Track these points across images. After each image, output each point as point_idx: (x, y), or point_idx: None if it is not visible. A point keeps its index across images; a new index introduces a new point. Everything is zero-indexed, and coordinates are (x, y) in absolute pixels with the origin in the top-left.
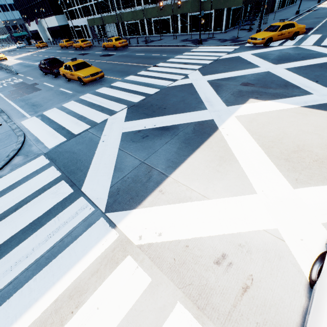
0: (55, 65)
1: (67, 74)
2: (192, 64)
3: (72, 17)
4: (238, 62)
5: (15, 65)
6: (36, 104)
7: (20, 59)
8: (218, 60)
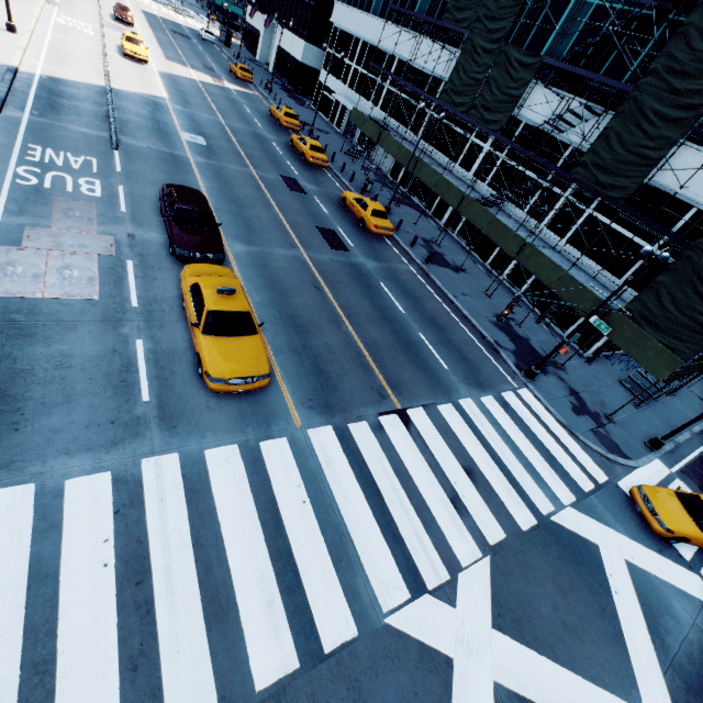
0: (191, 231)
1: (188, 307)
2: (488, 492)
3: (335, 71)
4: (592, 593)
5: (142, 102)
6: (15, 393)
7: (172, 83)
8: (550, 525)
